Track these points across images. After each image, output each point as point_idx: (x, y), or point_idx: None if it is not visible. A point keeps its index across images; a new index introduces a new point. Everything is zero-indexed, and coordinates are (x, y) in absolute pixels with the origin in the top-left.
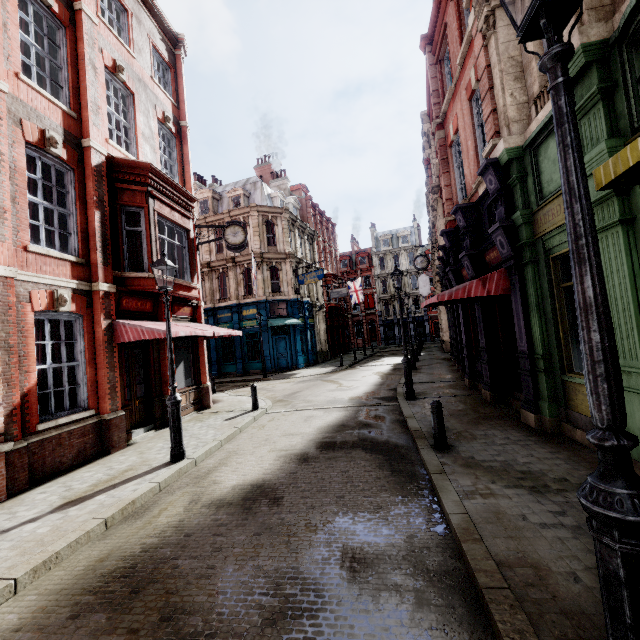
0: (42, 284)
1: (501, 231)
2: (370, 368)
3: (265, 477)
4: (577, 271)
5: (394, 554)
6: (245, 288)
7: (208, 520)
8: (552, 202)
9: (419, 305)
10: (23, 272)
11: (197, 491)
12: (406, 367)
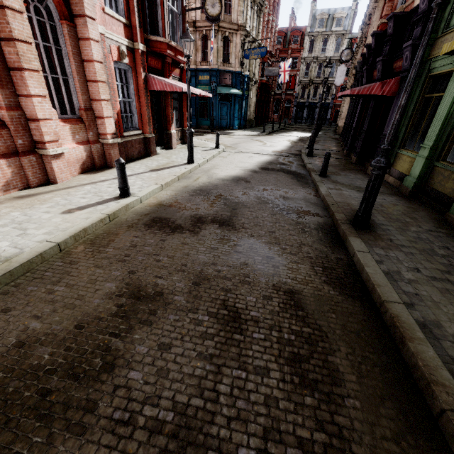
0: (113, 40)
1: (410, 48)
2: (283, 137)
3: (238, 175)
4: (403, 94)
5: (299, 198)
6: (202, 55)
7: (221, 183)
8: (450, 33)
9: (329, 93)
10: (105, 30)
11: (208, 175)
12: (313, 136)
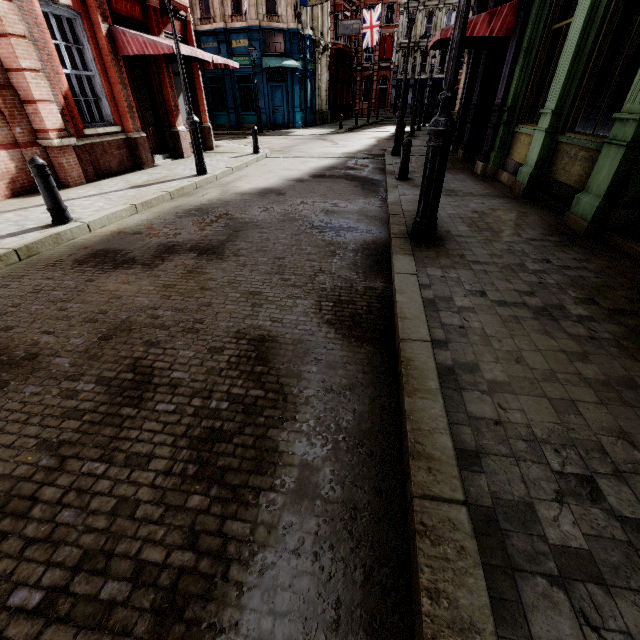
0: None
1: None
2: (369, 133)
3: (272, 186)
4: None
5: (351, 211)
6: (232, 3)
7: (238, 198)
8: None
9: (445, 61)
10: None
11: (224, 189)
12: (399, 122)
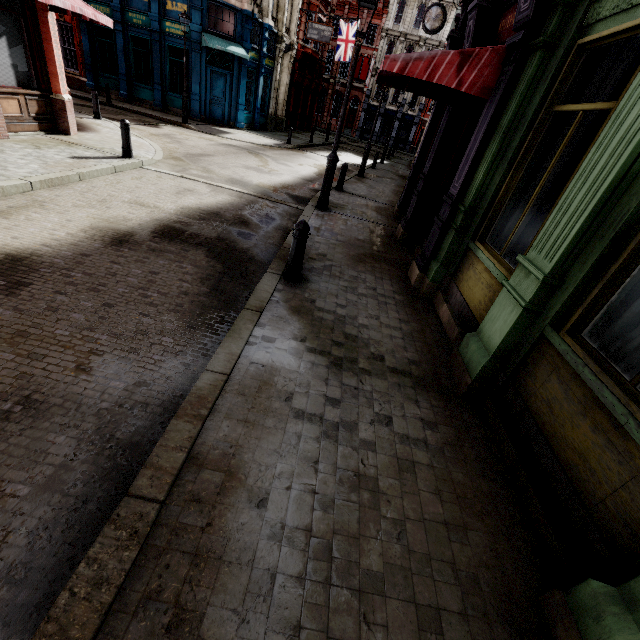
0: None
1: None
2: (317, 158)
3: (40, 250)
4: None
5: (90, 405)
6: None
7: None
8: None
9: (417, 100)
10: None
11: None
12: (329, 167)
